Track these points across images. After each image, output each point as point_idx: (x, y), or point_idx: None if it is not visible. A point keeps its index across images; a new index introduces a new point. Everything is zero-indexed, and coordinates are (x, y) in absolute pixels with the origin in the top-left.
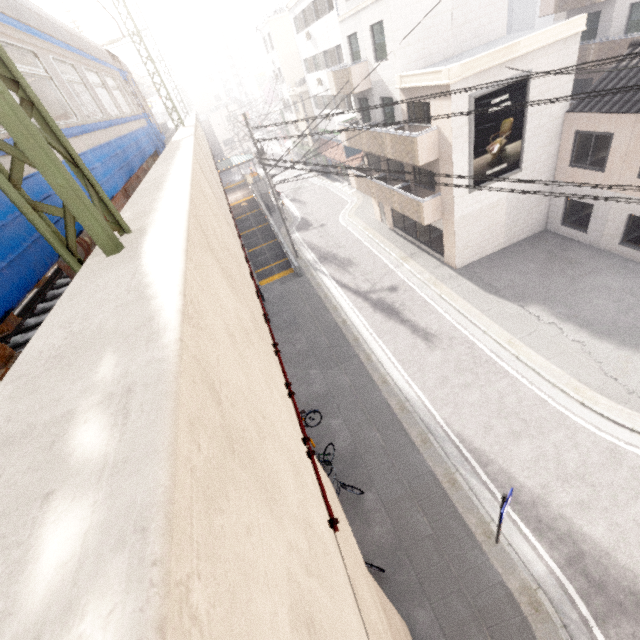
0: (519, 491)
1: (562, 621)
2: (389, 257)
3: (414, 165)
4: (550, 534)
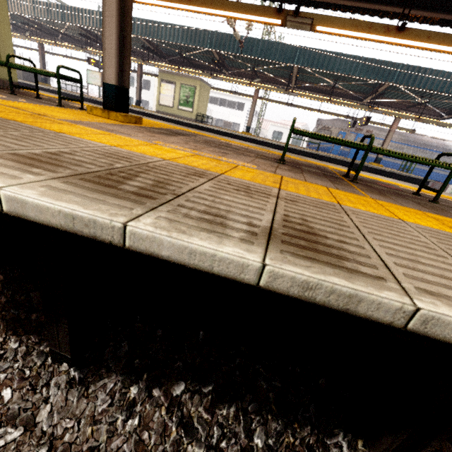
0: None
1: None
2: None
3: None
4: None
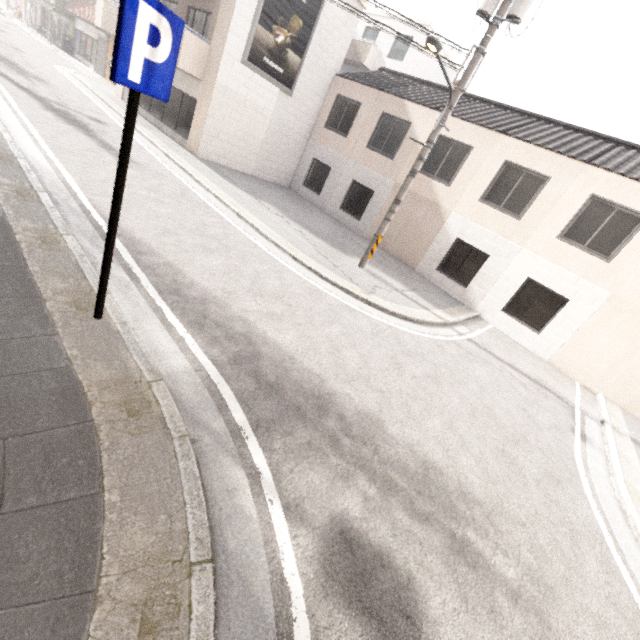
0: (187, 286)
1: (189, 434)
2: (113, 112)
3: (191, 4)
4: (217, 330)
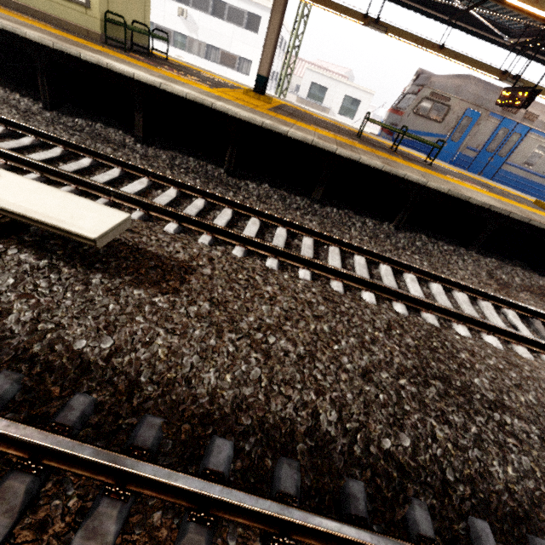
0: None
1: None
2: None
3: None
4: None
